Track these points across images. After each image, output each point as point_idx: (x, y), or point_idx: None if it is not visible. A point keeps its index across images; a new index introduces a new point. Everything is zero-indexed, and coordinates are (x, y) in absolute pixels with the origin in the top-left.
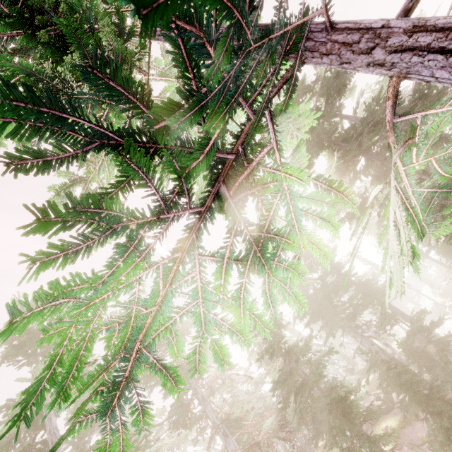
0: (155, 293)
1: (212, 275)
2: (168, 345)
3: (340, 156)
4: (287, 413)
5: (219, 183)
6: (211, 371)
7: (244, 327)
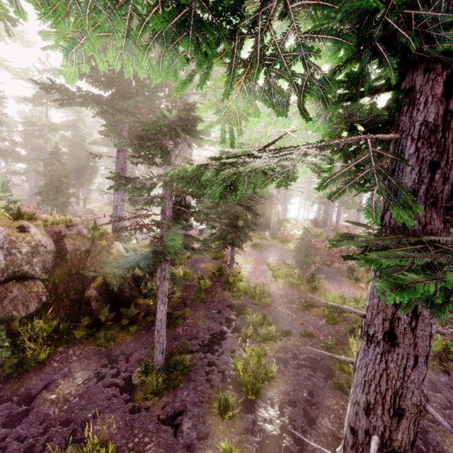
0: None
1: None
2: None
3: None
4: None
5: None
6: None
7: None
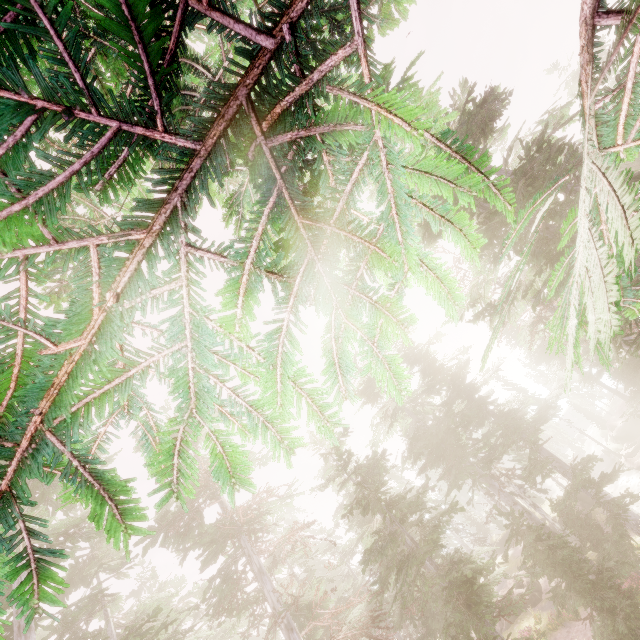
0: (81, 313)
1: (215, 295)
2: (144, 451)
3: (481, 221)
4: (385, 600)
5: (240, 99)
6: (279, 532)
7: (280, 412)
